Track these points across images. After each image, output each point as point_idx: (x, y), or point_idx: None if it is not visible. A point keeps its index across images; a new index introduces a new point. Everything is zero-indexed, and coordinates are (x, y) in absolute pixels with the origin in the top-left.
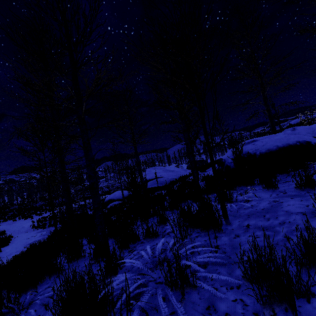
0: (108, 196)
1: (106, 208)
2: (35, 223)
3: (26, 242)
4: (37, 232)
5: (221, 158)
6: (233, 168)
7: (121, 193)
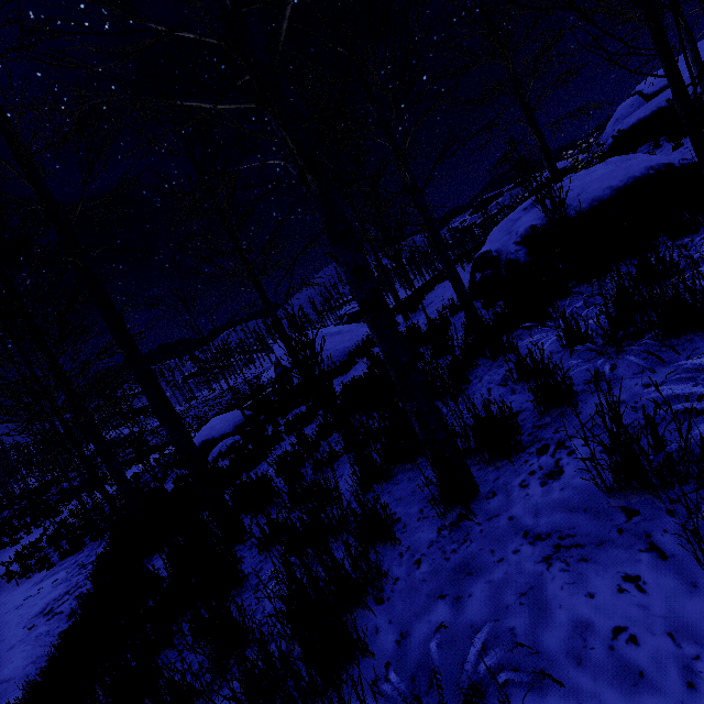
0: (196, 437)
1: (209, 462)
2: (10, 567)
3: (22, 616)
4: (33, 583)
5: (485, 251)
6: (527, 260)
7: (227, 420)
